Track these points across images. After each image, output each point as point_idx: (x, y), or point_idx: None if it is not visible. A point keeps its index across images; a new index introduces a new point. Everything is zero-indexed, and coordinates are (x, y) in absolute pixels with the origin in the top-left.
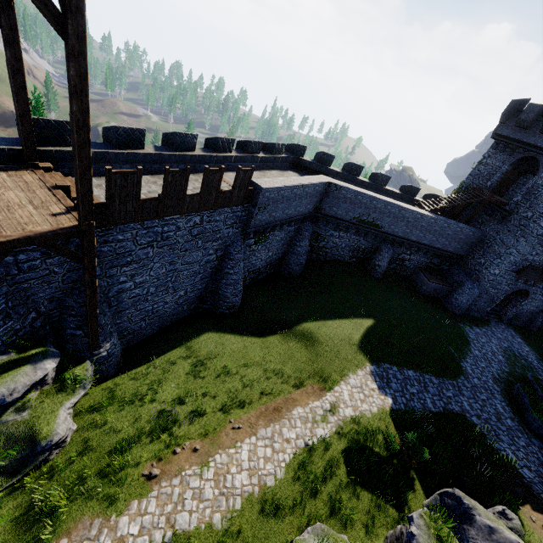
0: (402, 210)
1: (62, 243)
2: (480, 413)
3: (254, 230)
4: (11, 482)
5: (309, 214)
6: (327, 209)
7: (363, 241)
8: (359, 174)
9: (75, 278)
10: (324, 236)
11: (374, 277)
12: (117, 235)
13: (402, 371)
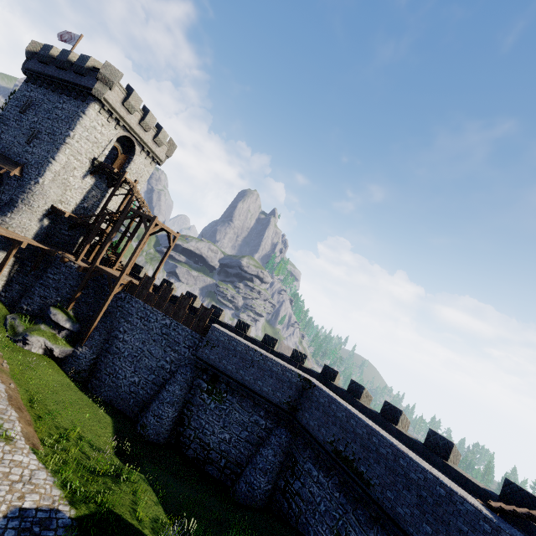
0: (401, 458)
1: (119, 293)
2: None
3: (202, 363)
4: (11, 336)
5: (282, 411)
6: (303, 416)
7: (352, 516)
8: (396, 420)
9: (111, 312)
10: (301, 469)
11: None
12: (134, 302)
13: None
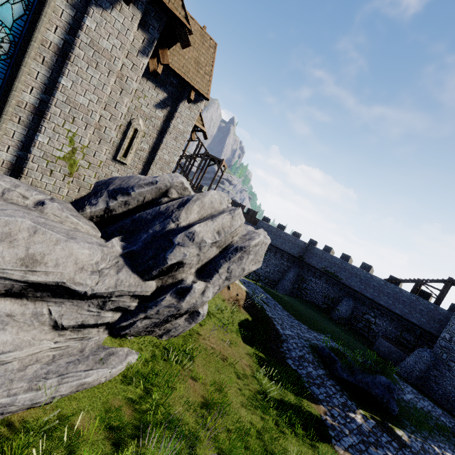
0: (354, 268)
1: None
2: (283, 316)
3: None
4: None
5: (296, 258)
6: (307, 259)
7: (332, 290)
8: (347, 260)
9: None
10: (306, 279)
11: (330, 315)
12: None
13: (265, 293)
